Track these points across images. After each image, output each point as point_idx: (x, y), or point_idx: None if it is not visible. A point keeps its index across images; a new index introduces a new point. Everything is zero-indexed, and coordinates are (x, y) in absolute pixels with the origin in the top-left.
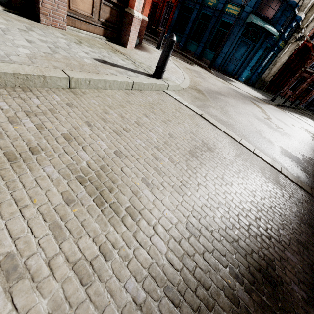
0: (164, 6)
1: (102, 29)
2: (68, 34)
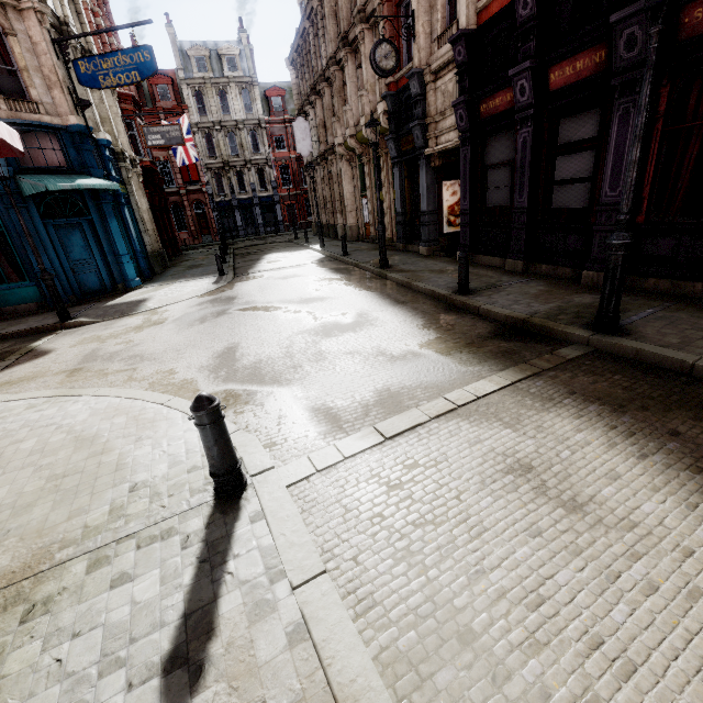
0: None
1: None
2: None
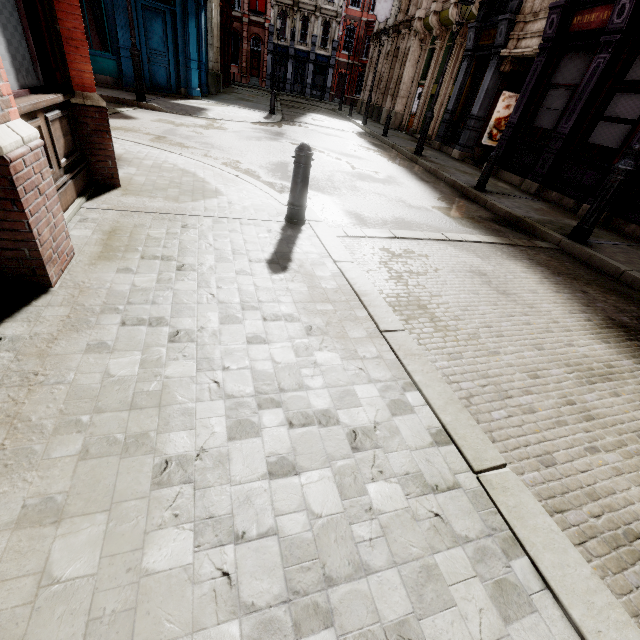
0: None
1: (71, 183)
2: (111, 259)
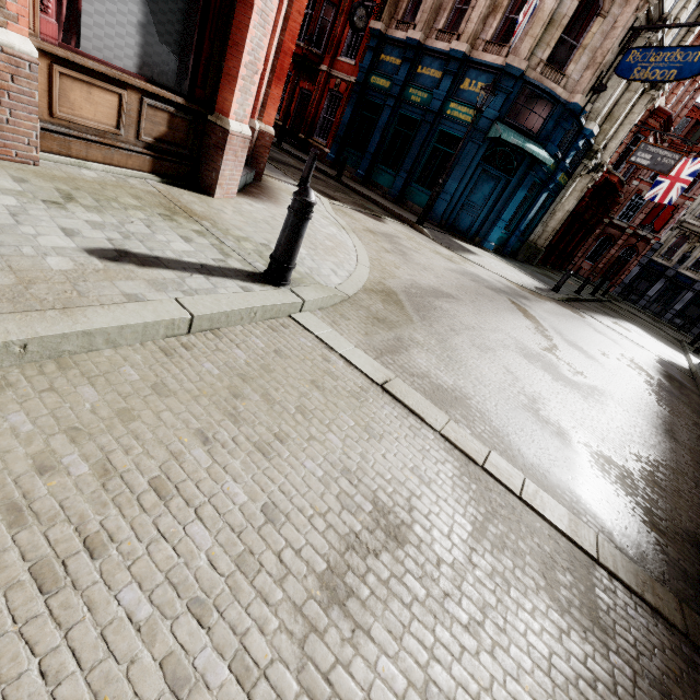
0: (323, 97)
1: (148, 159)
2: (41, 177)
